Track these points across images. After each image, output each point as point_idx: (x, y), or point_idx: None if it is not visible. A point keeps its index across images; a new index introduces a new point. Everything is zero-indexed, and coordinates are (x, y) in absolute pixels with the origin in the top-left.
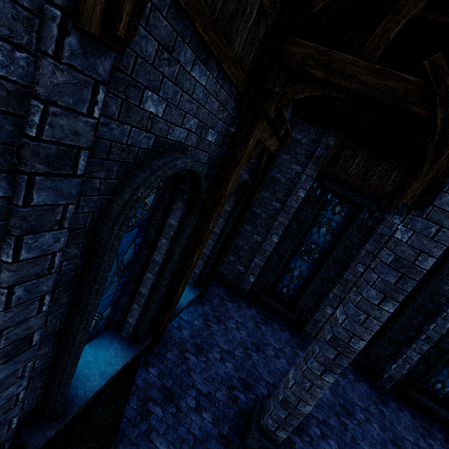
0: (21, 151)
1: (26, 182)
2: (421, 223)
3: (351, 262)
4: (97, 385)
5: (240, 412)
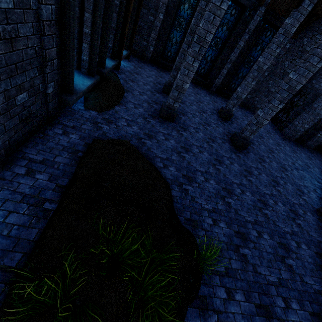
0: None
1: None
2: None
3: None
4: (109, 66)
5: (159, 88)
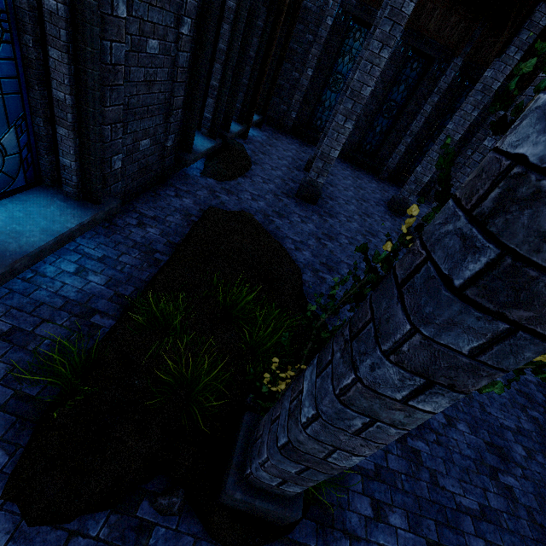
0: None
1: None
2: (385, 3)
3: None
4: (235, 130)
5: (300, 165)
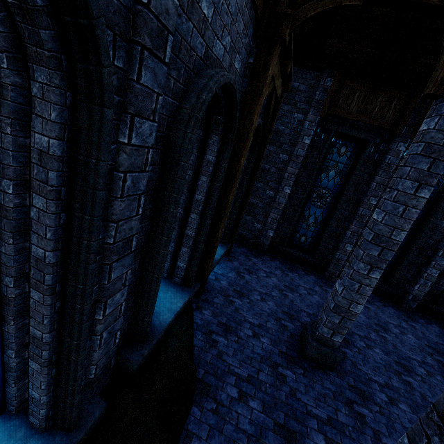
0: (135, 21)
1: (139, 54)
2: None
3: (364, 197)
4: (168, 318)
5: (292, 335)
